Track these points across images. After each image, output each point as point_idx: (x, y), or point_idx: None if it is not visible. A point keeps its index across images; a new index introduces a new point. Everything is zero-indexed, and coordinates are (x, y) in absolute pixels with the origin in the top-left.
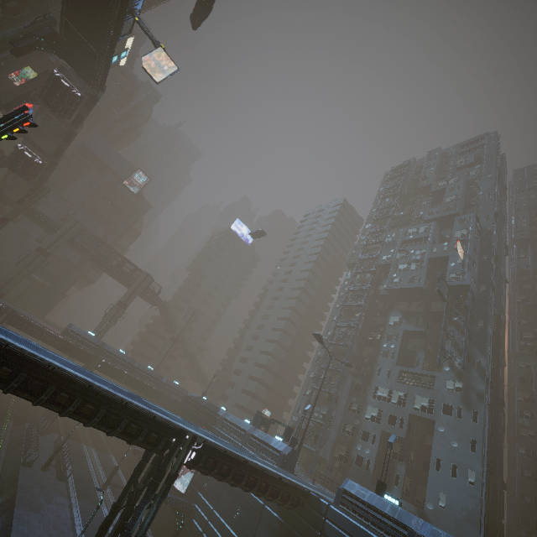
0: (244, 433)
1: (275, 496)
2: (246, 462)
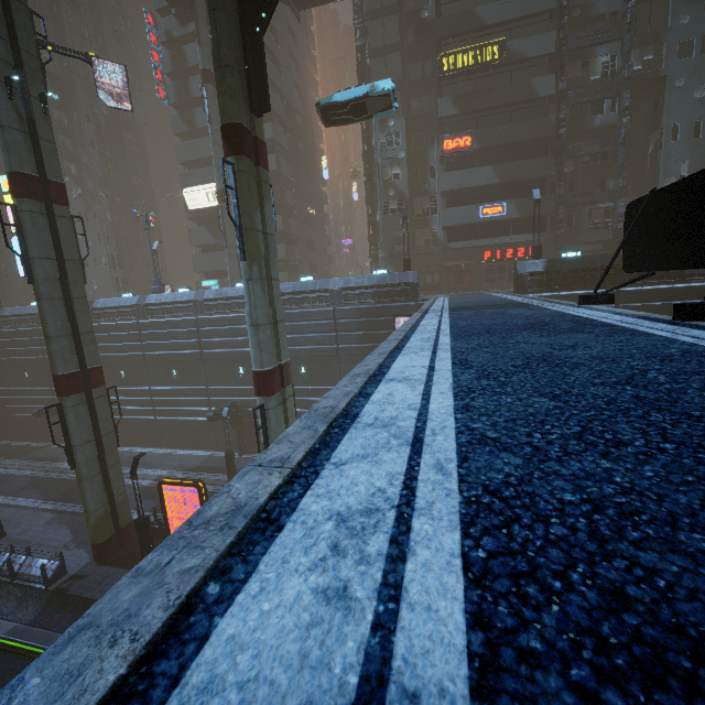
0: None
1: None
2: None
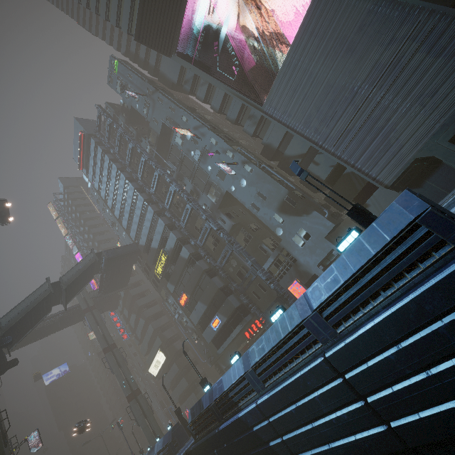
0: None
1: None
2: None
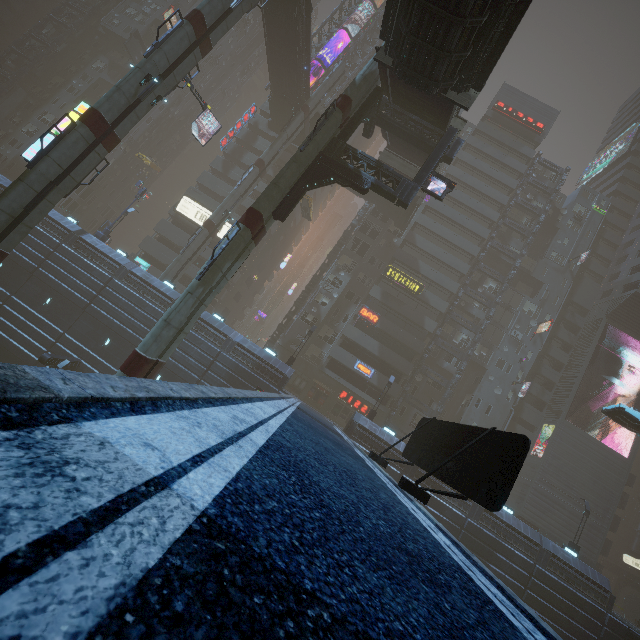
0: None
1: None
2: None
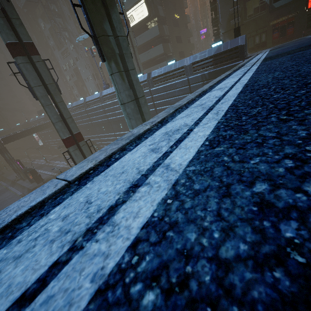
0: (36, 121)
1: (39, 129)
2: (19, 132)
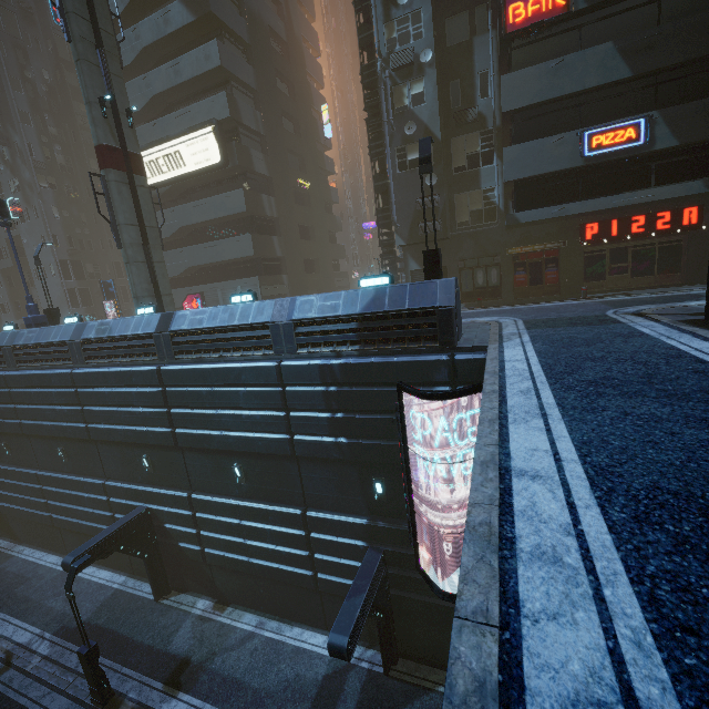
0: None
1: None
2: None
